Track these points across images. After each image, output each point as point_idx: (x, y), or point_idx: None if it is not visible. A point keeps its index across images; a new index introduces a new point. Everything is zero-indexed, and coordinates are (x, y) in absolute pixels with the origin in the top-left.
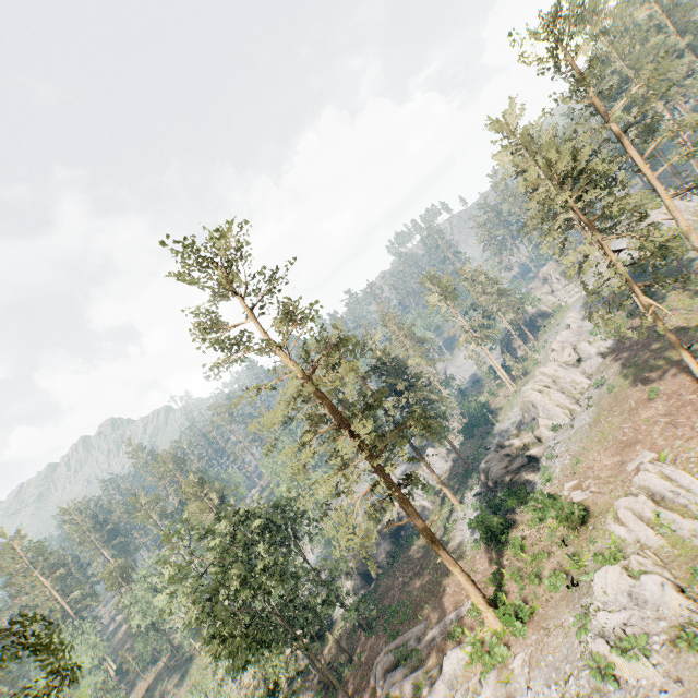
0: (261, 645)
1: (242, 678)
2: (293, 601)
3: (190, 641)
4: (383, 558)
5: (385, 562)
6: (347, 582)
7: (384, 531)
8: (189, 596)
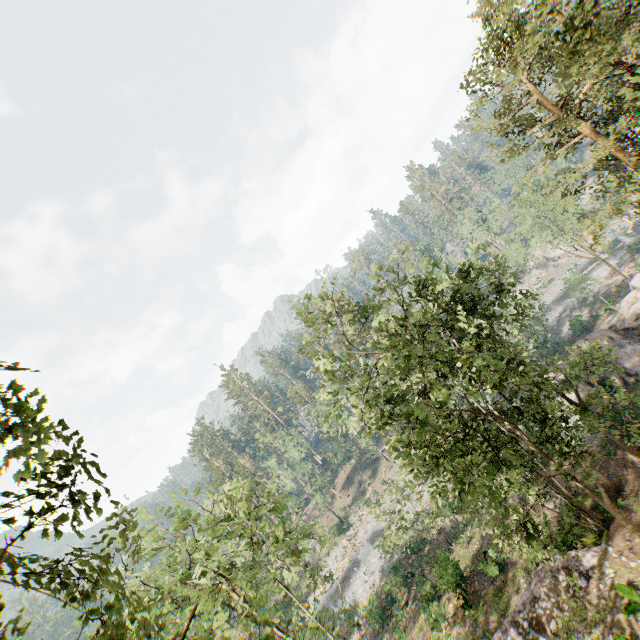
0: (497, 465)
1: (432, 483)
2: (510, 410)
3: (373, 447)
4: (634, 363)
5: (639, 367)
6: (568, 395)
7: (623, 329)
8: (359, 397)
